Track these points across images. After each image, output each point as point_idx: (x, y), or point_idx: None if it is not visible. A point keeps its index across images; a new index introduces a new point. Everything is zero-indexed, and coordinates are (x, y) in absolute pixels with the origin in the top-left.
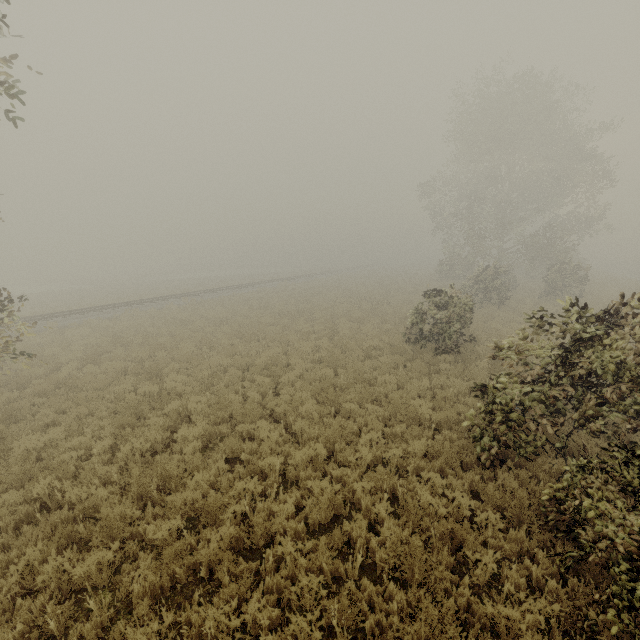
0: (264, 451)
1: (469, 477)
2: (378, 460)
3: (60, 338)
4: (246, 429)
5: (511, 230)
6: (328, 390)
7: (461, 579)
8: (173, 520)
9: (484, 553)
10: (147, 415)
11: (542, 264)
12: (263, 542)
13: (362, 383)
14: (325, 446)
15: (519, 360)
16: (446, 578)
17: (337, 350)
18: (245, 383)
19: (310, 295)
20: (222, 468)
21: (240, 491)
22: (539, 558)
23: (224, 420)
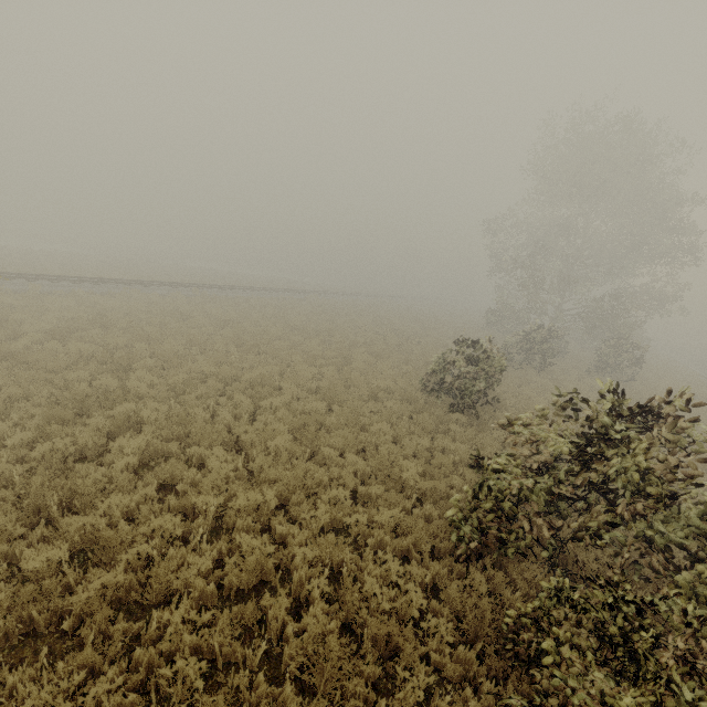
0: (205, 485)
1: (435, 567)
2: (338, 523)
3: (36, 304)
4: (199, 453)
5: (574, 290)
6: (308, 427)
7: (382, 697)
8: (56, 550)
9: (420, 669)
10: (91, 413)
11: (600, 335)
12: (153, 601)
13: (354, 427)
14: (282, 493)
15: (526, 441)
16: (360, 695)
17: (341, 383)
18: (221, 399)
19: (336, 315)
20: (152, 495)
21: (156, 529)
22: (484, 691)
23: (180, 437)
